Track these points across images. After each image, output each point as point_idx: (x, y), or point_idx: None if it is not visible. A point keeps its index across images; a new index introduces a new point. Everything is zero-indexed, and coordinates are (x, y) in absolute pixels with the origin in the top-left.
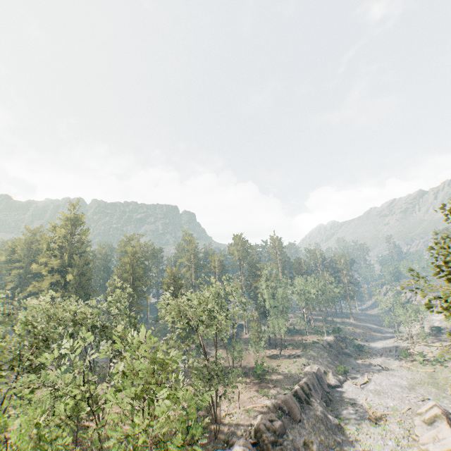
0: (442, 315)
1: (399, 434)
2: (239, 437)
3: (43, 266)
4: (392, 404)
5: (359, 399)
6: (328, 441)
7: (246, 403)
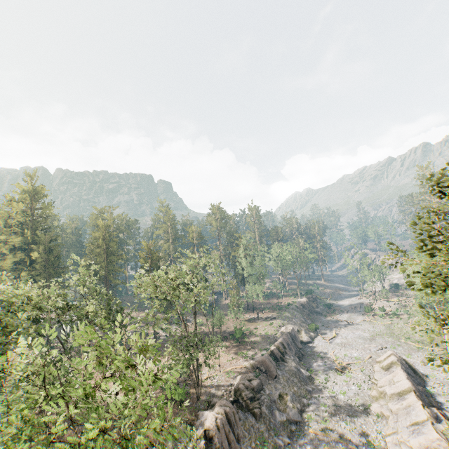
0: (404, 276)
1: (361, 380)
2: (220, 397)
3: (3, 244)
4: (355, 355)
5: (327, 352)
6: (300, 392)
7: (227, 365)
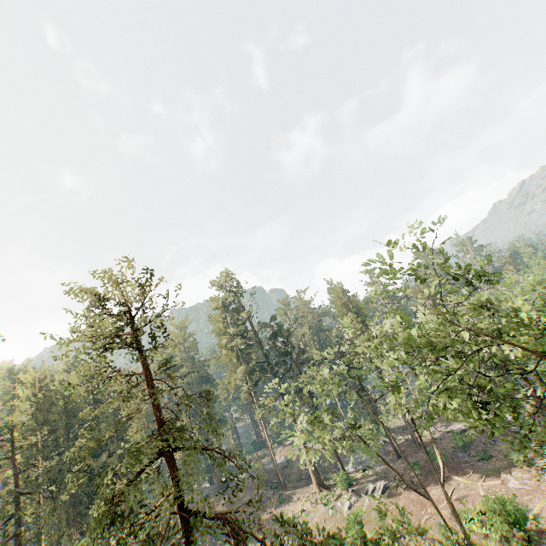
0: None
1: None
2: None
3: (229, 351)
4: None
5: None
6: None
7: None
